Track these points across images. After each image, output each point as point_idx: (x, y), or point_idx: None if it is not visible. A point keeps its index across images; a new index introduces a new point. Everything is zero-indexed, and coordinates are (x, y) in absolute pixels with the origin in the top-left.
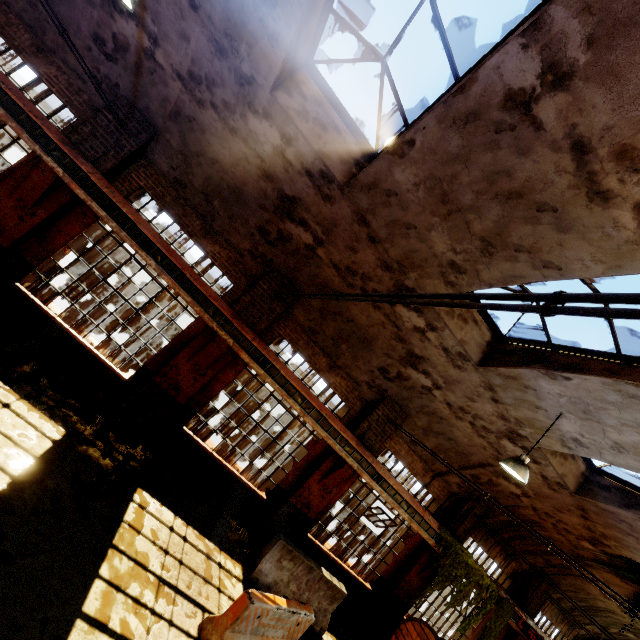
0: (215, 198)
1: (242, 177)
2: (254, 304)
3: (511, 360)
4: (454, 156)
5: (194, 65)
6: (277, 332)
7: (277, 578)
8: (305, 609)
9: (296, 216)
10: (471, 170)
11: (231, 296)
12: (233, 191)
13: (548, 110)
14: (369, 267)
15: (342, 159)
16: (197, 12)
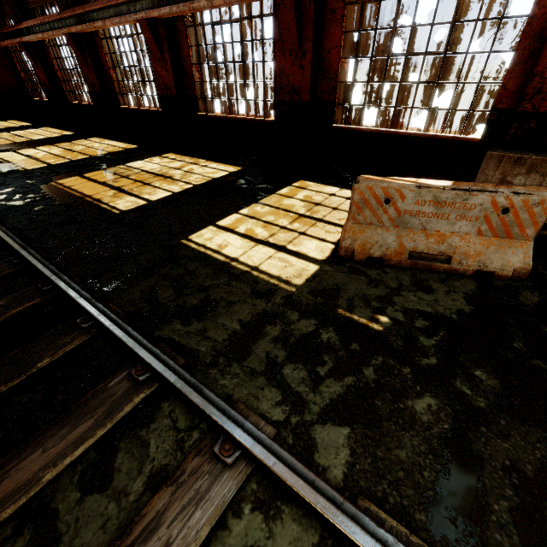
0: None
1: None
2: None
3: None
4: None
5: None
6: None
7: None
8: (516, 189)
9: None
10: None
11: None
12: None
13: None
14: None
15: None
16: None
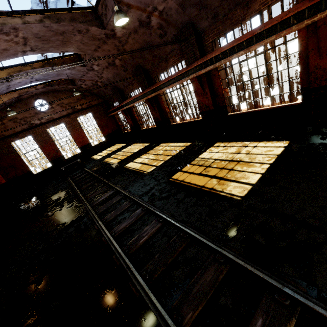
0: None
1: None
2: None
3: None
4: None
5: None
6: None
7: None
8: None
9: None
10: None
11: None
12: None
13: None
14: None
15: None
16: None
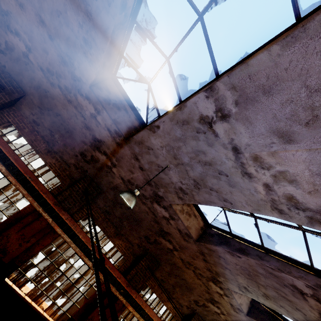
0: (125, 220)
1: (142, 217)
2: (137, 274)
3: (263, 318)
4: (259, 272)
5: (132, 179)
6: (145, 283)
7: None
8: None
9: (166, 238)
10: (267, 280)
11: (124, 267)
12: (135, 220)
13: (311, 300)
14: (200, 266)
15: (196, 228)
16: (142, 170)
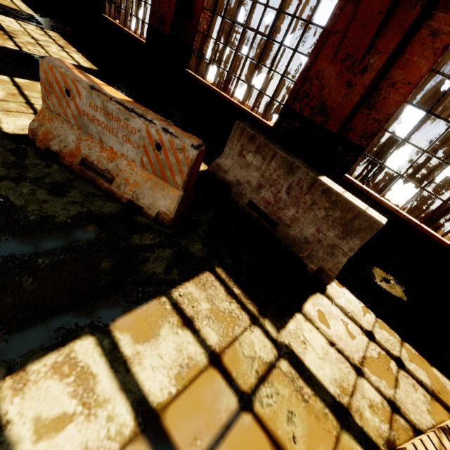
0: None
1: None
2: None
3: None
4: None
5: None
6: None
7: (241, 179)
8: (173, 129)
9: None
10: None
11: None
12: None
13: None
14: None
15: None
16: None
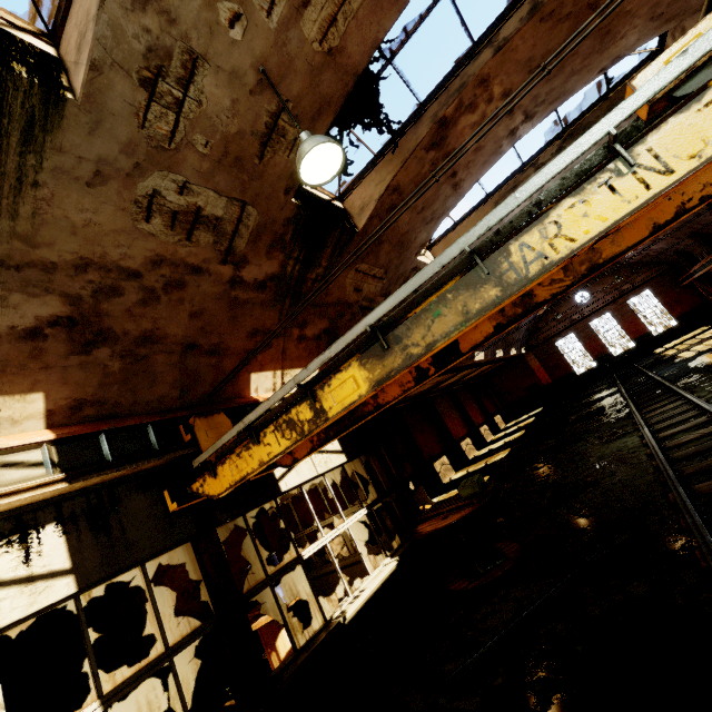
0: None
1: None
2: None
3: None
4: None
5: None
6: None
7: None
8: None
9: None
10: None
11: None
12: None
13: None
14: None
15: None
16: None
